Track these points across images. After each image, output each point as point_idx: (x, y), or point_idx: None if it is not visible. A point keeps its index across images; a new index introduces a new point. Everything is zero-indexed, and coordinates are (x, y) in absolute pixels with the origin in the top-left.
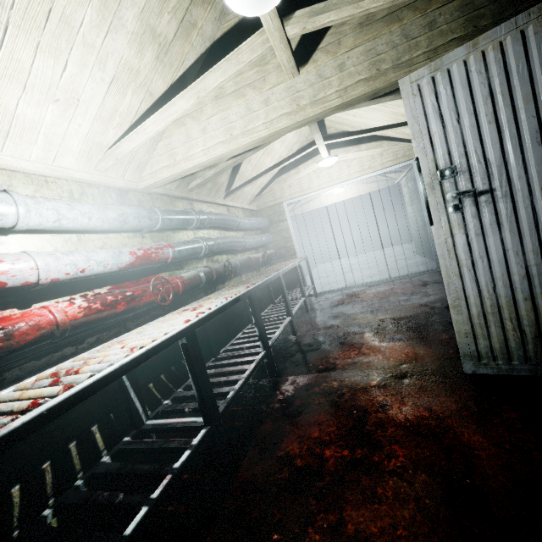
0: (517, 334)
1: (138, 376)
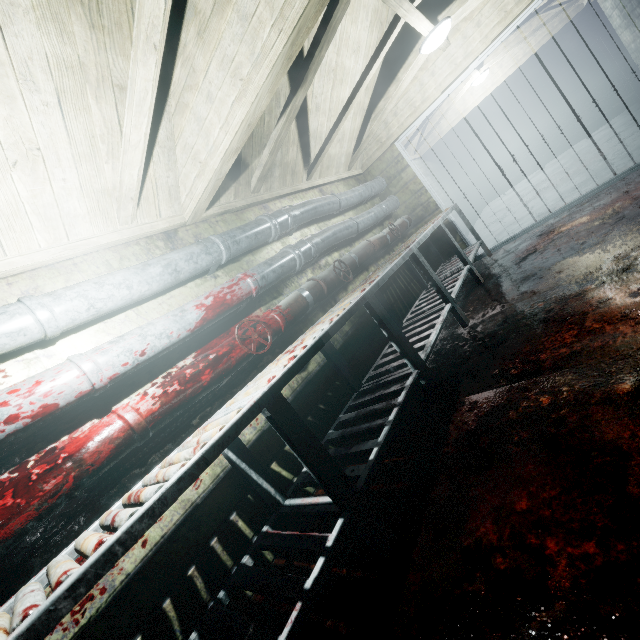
0: None
1: (267, 443)
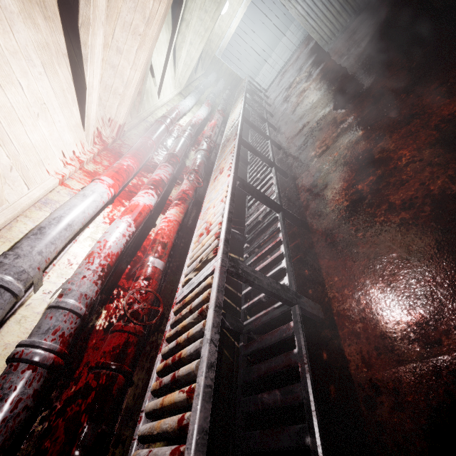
0: (331, 25)
1: None
